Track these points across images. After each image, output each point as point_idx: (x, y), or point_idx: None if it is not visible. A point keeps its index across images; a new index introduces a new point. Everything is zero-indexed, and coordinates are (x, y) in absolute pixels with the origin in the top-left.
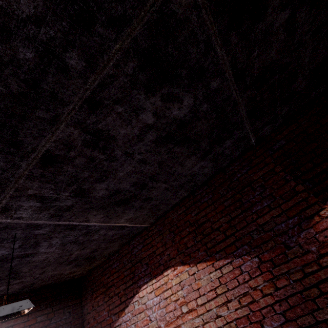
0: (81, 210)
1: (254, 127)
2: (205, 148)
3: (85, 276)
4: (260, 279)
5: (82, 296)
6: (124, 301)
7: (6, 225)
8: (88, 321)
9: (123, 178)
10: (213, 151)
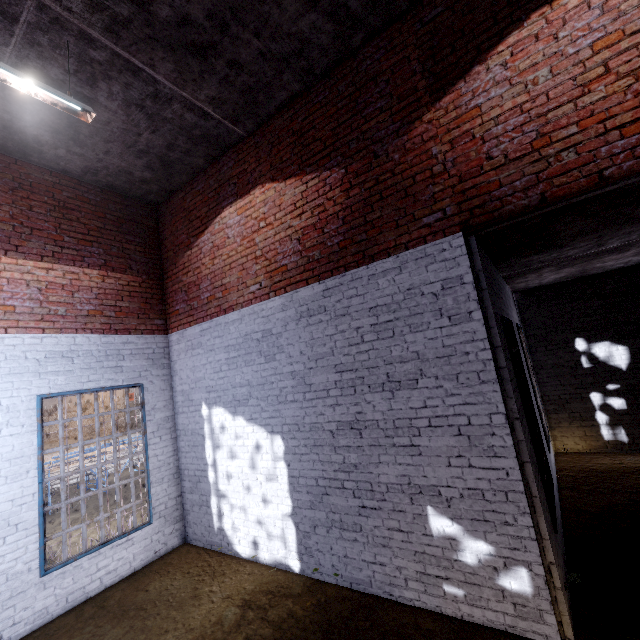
0: (143, 38)
1: None
2: None
3: (163, 202)
4: (338, 191)
5: (160, 223)
6: (205, 223)
7: (57, 18)
8: (166, 246)
9: None
10: None
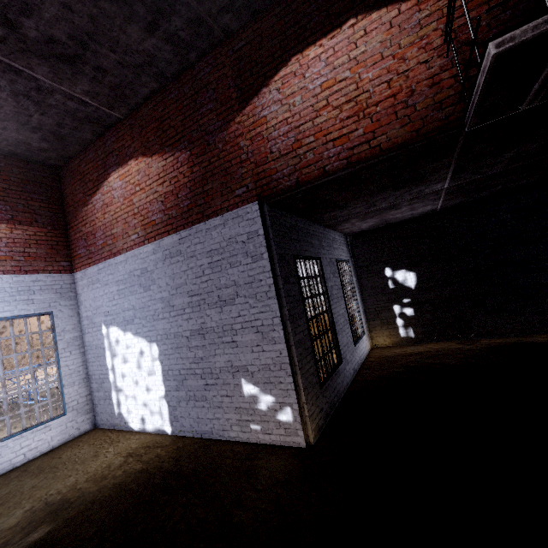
0: (19, 50)
1: (207, 10)
2: (146, 18)
3: (63, 166)
4: (186, 167)
5: (62, 183)
6: (97, 185)
7: None
8: (67, 202)
9: (52, 22)
10: (161, 27)
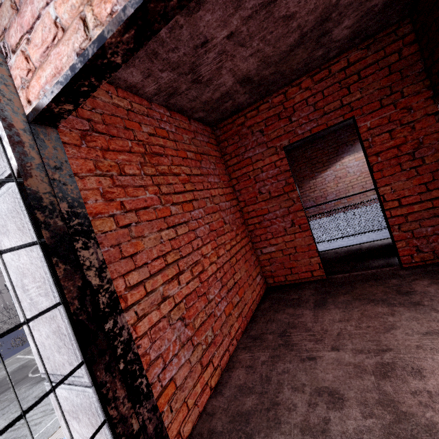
0: None
1: None
2: None
3: None
4: None
5: None
6: (327, 165)
7: None
8: None
9: None
10: None
